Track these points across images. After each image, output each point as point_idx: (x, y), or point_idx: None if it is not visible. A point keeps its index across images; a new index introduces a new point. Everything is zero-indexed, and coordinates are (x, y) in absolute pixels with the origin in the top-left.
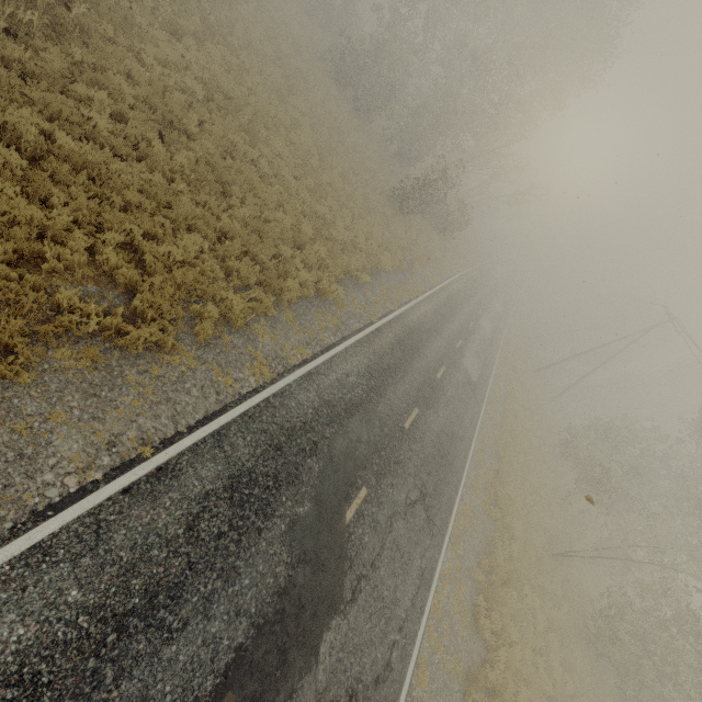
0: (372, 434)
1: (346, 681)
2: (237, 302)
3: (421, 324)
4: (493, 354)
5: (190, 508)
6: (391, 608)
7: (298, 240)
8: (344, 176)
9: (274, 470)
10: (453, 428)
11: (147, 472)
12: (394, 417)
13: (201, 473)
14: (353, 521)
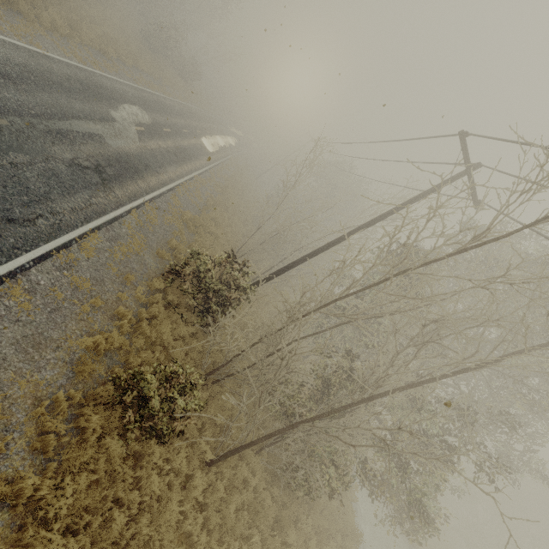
0: (145, 118)
1: (144, 161)
2: (58, 18)
3: (171, 107)
4: (224, 154)
5: (65, 75)
6: (162, 165)
7: (81, 20)
8: (103, 5)
9: (97, 91)
10: (194, 153)
11: (42, 53)
12: (157, 122)
13: (65, 69)
14: (139, 132)
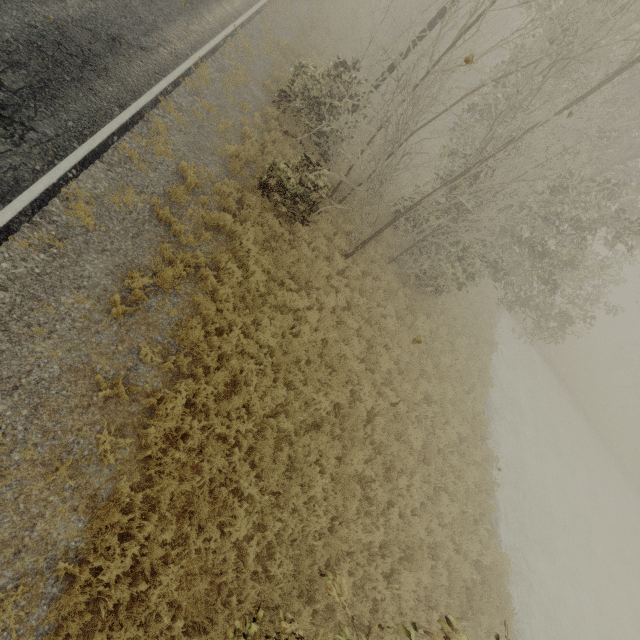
0: None
1: None
2: None
3: None
4: None
5: None
6: None
7: None
8: None
9: None
10: None
11: None
12: None
13: None
14: None
